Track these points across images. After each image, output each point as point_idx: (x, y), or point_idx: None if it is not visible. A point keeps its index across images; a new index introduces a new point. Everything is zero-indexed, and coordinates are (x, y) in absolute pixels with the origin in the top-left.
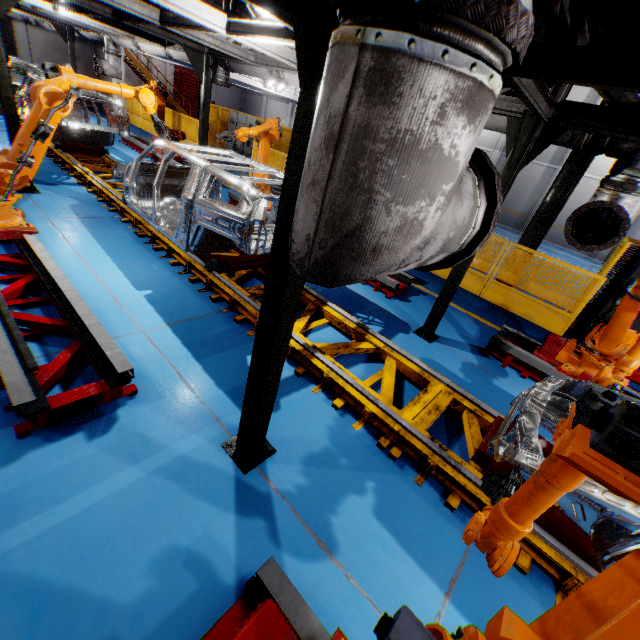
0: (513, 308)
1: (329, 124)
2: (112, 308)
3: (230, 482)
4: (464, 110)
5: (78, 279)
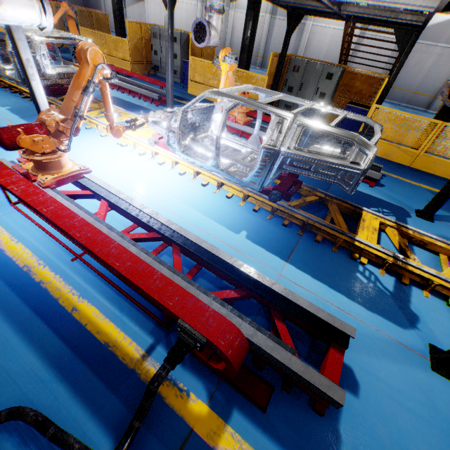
0: None
1: None
2: None
3: None
4: None
5: None
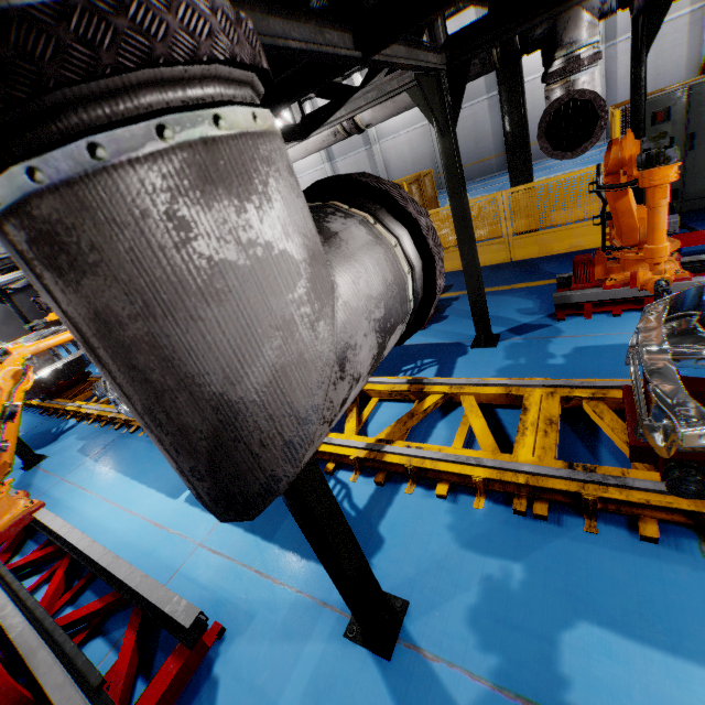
0: (554, 249)
1: (72, 332)
2: (159, 538)
3: (379, 684)
4: (213, 193)
5: (114, 528)
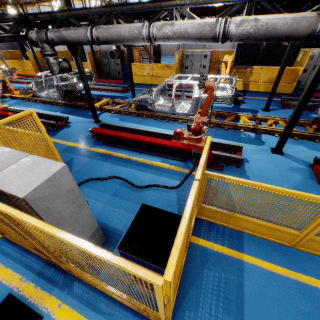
0: None
1: None
2: None
3: None
4: None
5: None
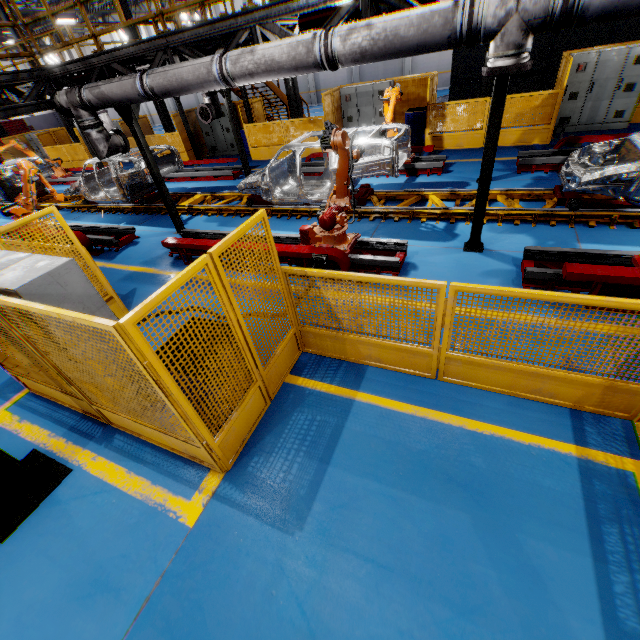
0: None
1: None
2: None
3: None
4: None
5: None
